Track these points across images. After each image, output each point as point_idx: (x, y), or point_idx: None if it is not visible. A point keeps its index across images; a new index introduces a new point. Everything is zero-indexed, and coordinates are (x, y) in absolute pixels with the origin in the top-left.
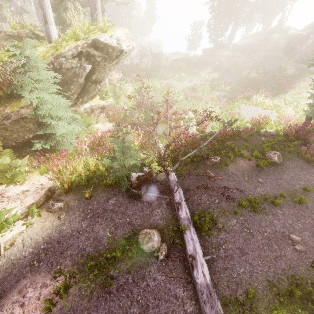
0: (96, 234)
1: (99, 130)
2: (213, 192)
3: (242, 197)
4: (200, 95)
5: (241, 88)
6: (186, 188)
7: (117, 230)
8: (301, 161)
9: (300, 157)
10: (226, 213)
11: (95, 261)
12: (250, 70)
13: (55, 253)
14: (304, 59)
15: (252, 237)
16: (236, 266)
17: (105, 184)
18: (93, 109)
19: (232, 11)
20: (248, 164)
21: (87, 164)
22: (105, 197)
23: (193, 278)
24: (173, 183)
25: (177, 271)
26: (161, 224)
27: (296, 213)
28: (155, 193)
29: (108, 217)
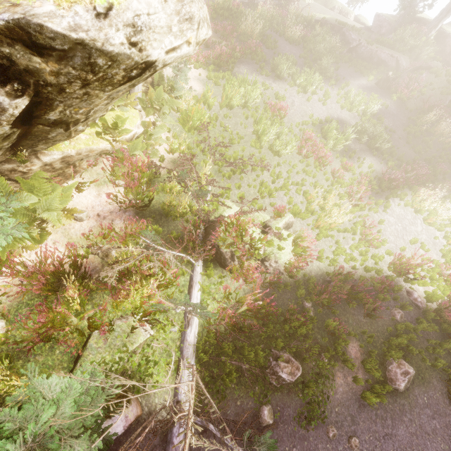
0: None
1: (81, 210)
2: None
3: None
4: (329, 150)
5: (407, 151)
6: None
7: None
8: (441, 390)
9: (443, 378)
10: None
11: None
12: (443, 114)
13: None
14: None
15: None
16: None
17: None
18: (72, 160)
19: None
20: (349, 385)
21: None
22: None
23: None
24: None
25: None
26: None
27: None
28: None
29: None
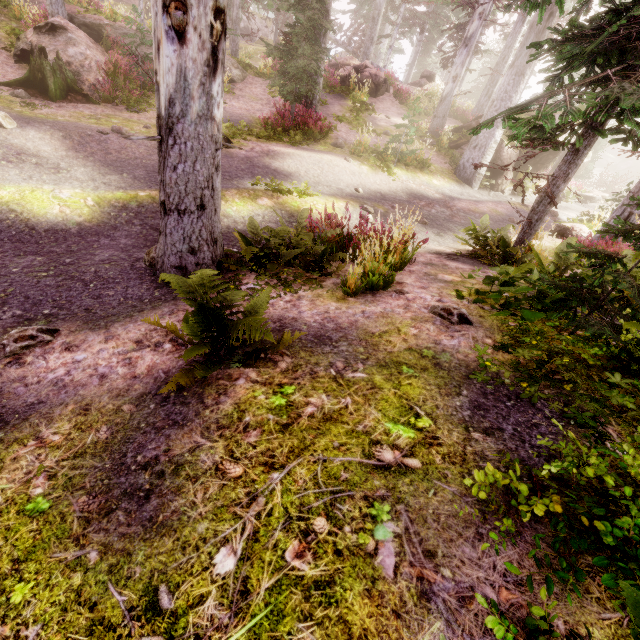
0: None
1: None
2: None
3: None
4: None
5: None
6: None
7: None
8: None
9: None
10: None
11: None
12: None
13: None
14: None
15: None
16: None
17: None
18: None
19: None
20: None
21: None
22: None
23: None
24: None
25: None
26: None
27: None
28: None
29: None
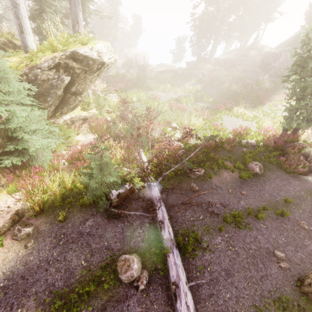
0: (68, 263)
1: (80, 142)
2: (197, 207)
3: (226, 212)
4: (185, 106)
5: (223, 100)
6: (170, 204)
7: (93, 257)
8: (281, 171)
9: (279, 167)
10: (211, 230)
11: (64, 299)
12: (231, 83)
13: (17, 292)
14: (278, 74)
15: (238, 256)
16: (221, 291)
17: (82, 204)
18: (74, 120)
19: (213, 28)
20: (231, 175)
21: (63, 181)
22: (81, 218)
23: (176, 311)
24: (156, 200)
25: (159, 302)
26: (143, 247)
27: (279, 226)
28: (137, 210)
29: (83, 241)
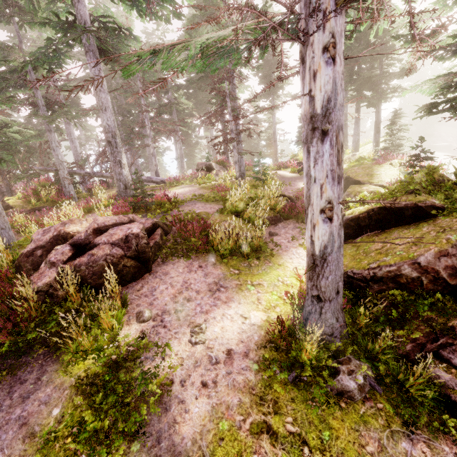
0: None
1: None
2: None
3: None
4: None
5: None
6: None
7: None
8: None
9: None
10: None
11: None
12: None
13: None
14: None
15: None
16: None
17: None
18: None
19: None
20: None
21: None
22: None
23: None
24: None
25: None
26: None
27: None
28: None
29: None
